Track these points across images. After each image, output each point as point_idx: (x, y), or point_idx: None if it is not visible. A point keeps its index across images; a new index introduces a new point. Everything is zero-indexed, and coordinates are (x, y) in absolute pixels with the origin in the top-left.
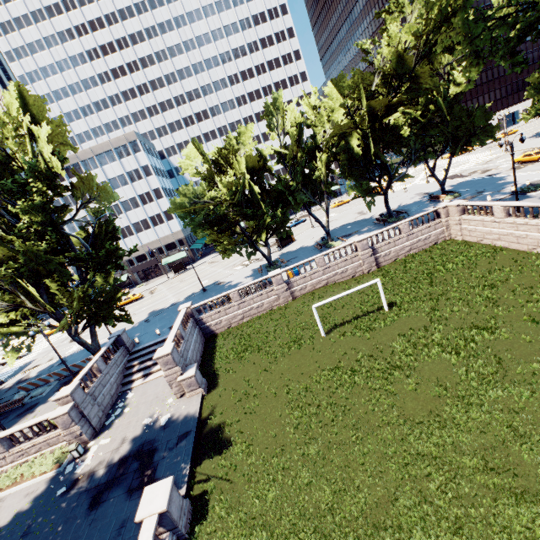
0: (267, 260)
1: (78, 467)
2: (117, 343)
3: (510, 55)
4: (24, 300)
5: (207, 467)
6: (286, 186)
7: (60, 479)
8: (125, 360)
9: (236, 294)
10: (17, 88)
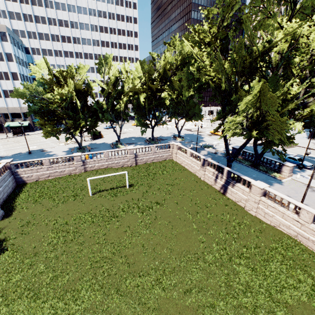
0: (78, 145)
1: None
2: None
3: (199, 92)
4: None
5: None
6: (100, 107)
7: None
8: None
9: (48, 161)
10: None
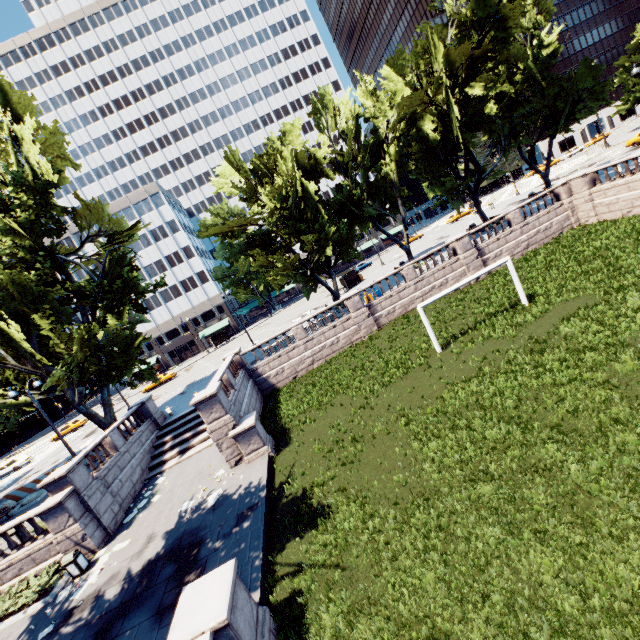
0: (333, 295)
1: (77, 589)
2: (141, 415)
3: None
4: (7, 356)
5: (294, 552)
6: (348, 194)
7: (46, 614)
8: (152, 437)
9: (300, 329)
10: None
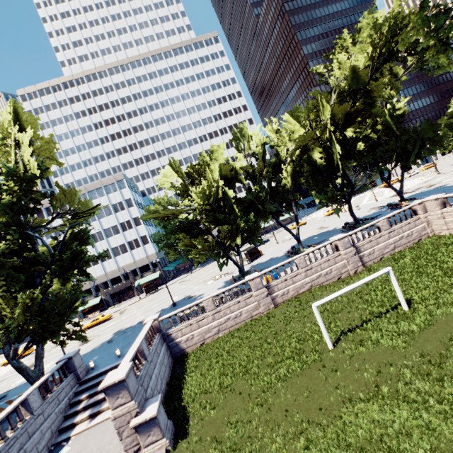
0: (239, 269)
1: None
2: (66, 369)
3: None
4: None
5: None
6: (255, 196)
7: None
8: (71, 393)
9: (210, 302)
10: (13, 105)
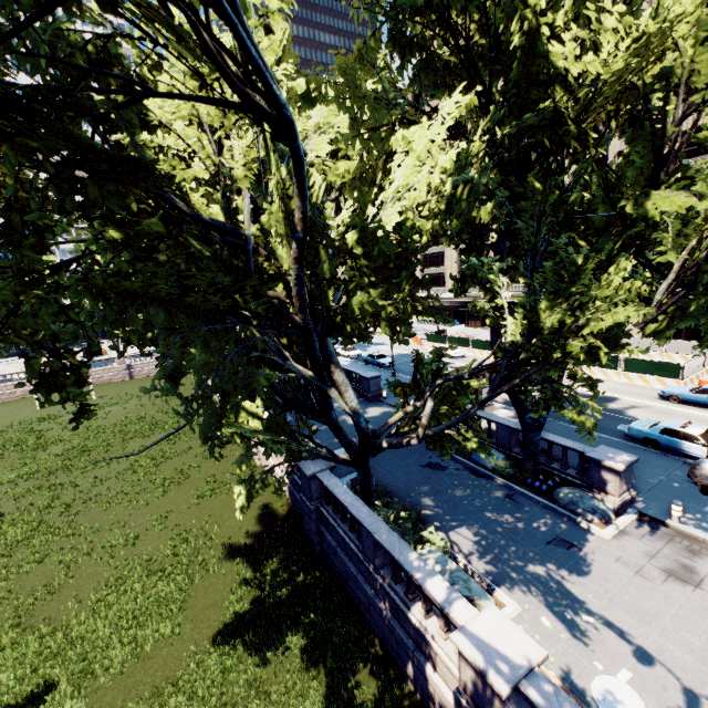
0: None
1: None
2: None
3: None
4: None
5: None
6: (81, 306)
7: None
8: None
9: None
10: None
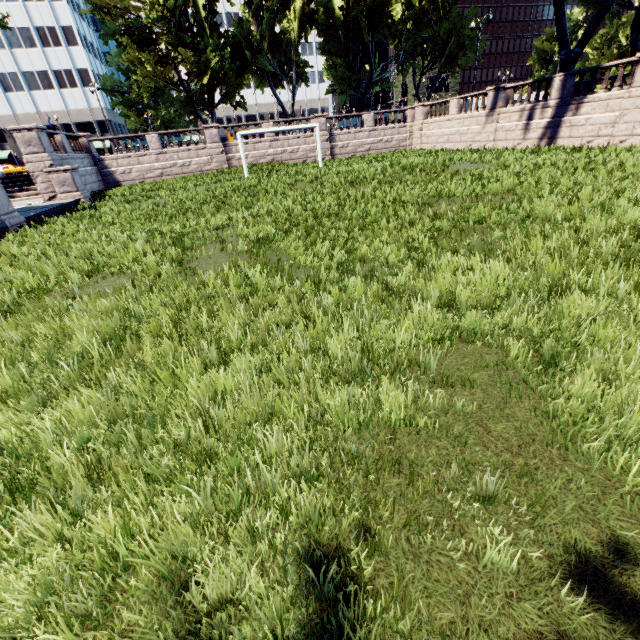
0: None
1: None
2: None
3: None
4: None
5: None
6: (247, 34)
7: None
8: None
9: (155, 139)
10: None
